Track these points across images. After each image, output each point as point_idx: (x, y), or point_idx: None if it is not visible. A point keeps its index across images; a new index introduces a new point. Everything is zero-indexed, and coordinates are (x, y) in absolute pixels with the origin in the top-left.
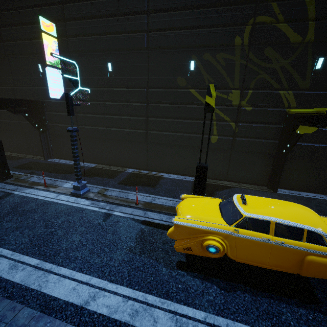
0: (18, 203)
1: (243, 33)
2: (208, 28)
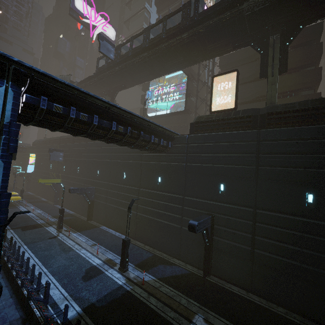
0: None
1: None
2: None
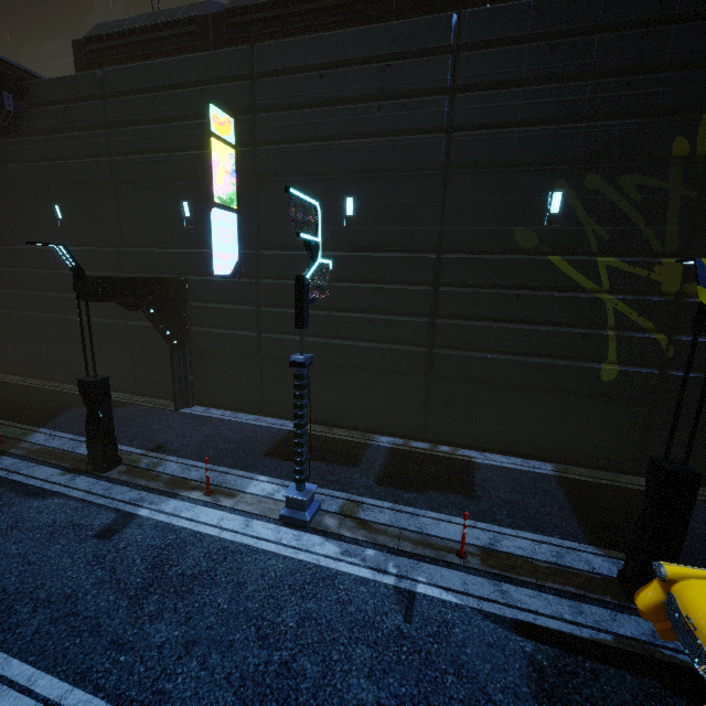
0: (158, 548)
1: (696, 130)
2: (599, 120)
